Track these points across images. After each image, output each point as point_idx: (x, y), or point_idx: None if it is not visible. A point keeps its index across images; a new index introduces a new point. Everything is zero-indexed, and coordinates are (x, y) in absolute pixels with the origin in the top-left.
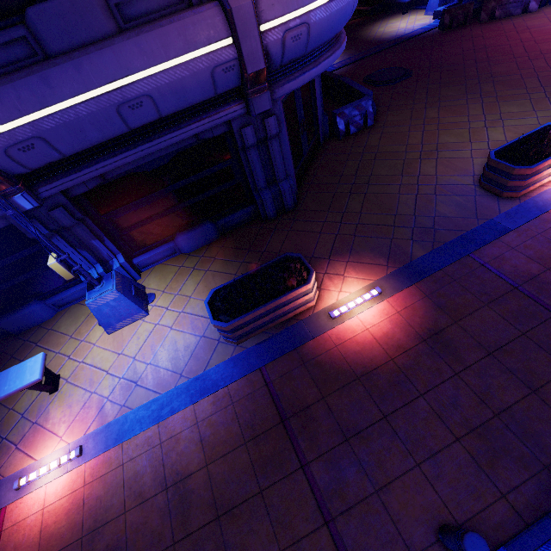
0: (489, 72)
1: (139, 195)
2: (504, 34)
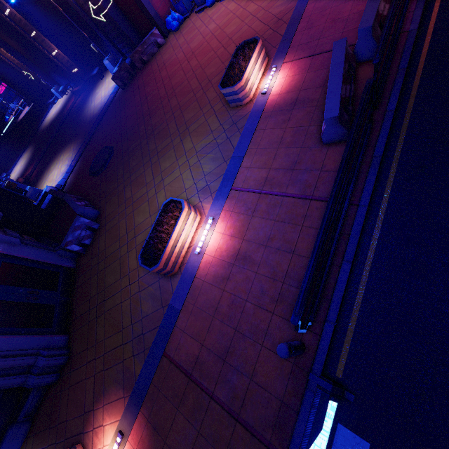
0: (151, 127)
1: None
2: (153, 77)
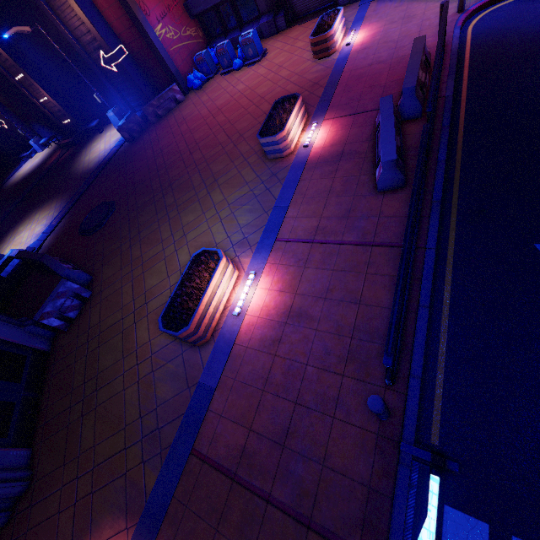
0: (168, 180)
1: None
2: (170, 131)
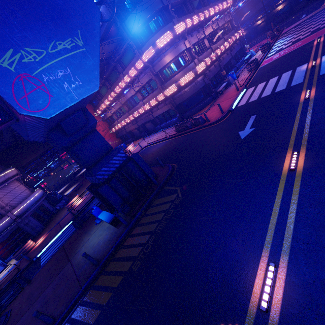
0: None
1: (4, 246)
2: None
